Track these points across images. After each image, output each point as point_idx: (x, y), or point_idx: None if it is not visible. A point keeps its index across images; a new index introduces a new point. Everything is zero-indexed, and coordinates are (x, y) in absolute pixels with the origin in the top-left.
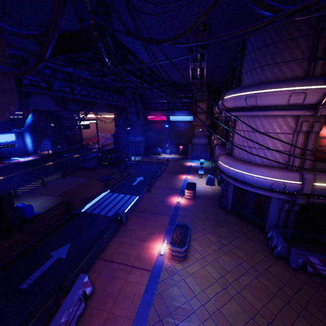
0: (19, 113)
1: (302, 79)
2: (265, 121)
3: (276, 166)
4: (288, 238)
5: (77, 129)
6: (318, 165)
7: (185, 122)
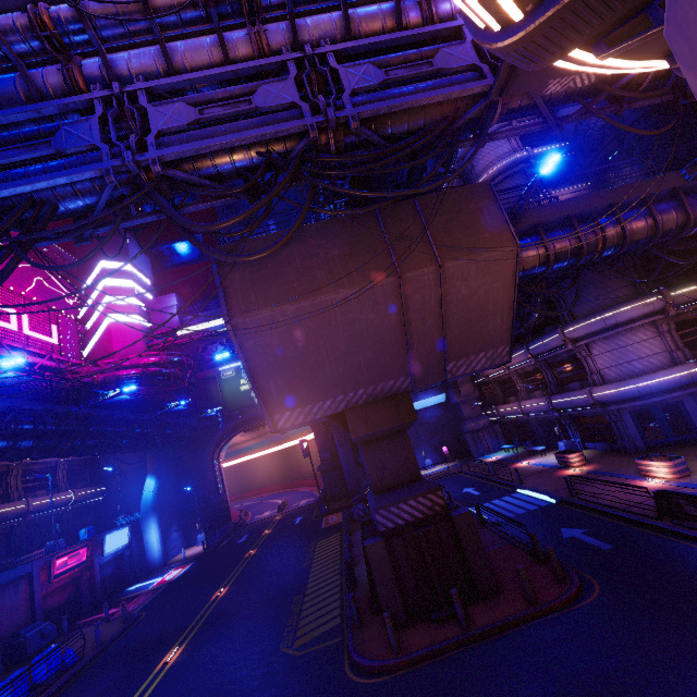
0: (102, 490)
1: (642, 296)
2: (629, 335)
3: (666, 367)
4: None
5: (220, 489)
6: (693, 354)
7: (434, 407)
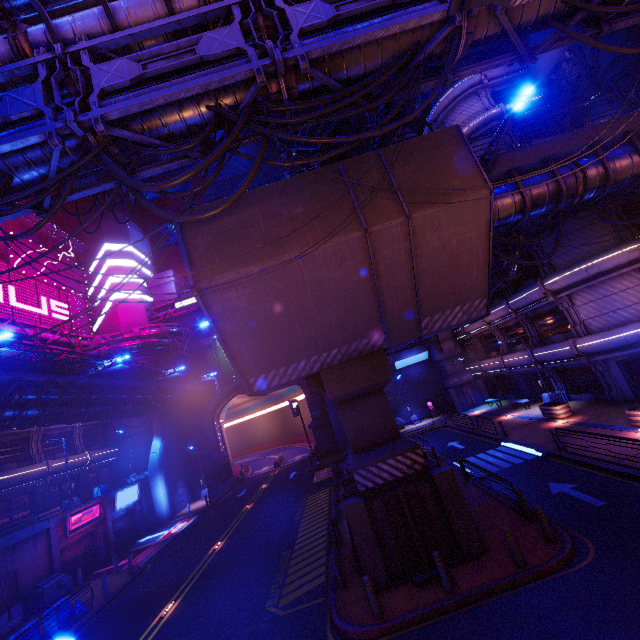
0: (115, 451)
1: (627, 242)
2: (613, 283)
3: None
4: None
5: (221, 447)
6: None
7: (418, 364)
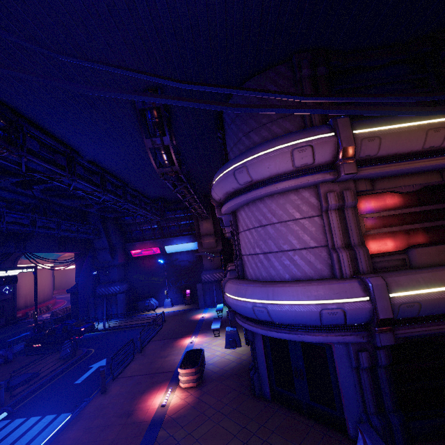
0: None
1: (300, 130)
2: (274, 205)
3: (317, 278)
4: (400, 441)
5: (7, 290)
6: (379, 261)
7: (189, 252)
